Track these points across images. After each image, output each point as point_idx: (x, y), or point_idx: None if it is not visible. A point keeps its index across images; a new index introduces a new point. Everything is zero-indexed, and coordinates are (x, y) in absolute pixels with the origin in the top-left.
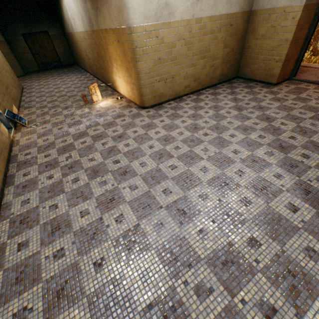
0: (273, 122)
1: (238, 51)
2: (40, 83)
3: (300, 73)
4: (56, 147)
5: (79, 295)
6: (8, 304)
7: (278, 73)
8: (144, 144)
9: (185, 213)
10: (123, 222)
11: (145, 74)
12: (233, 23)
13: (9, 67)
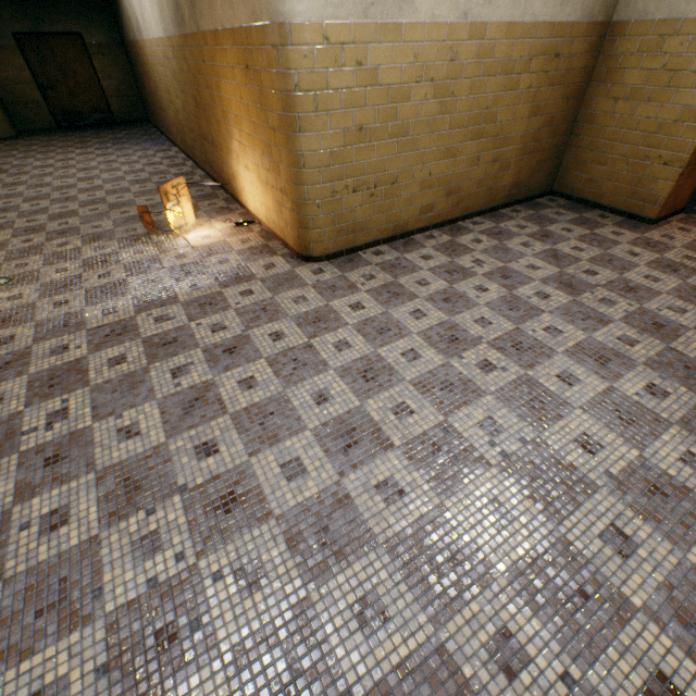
0: (677, 342)
1: (561, 127)
2: (46, 161)
3: None
4: (30, 370)
5: None
6: None
7: (667, 194)
8: (300, 386)
9: None
10: None
11: (317, 167)
12: (561, 49)
13: None
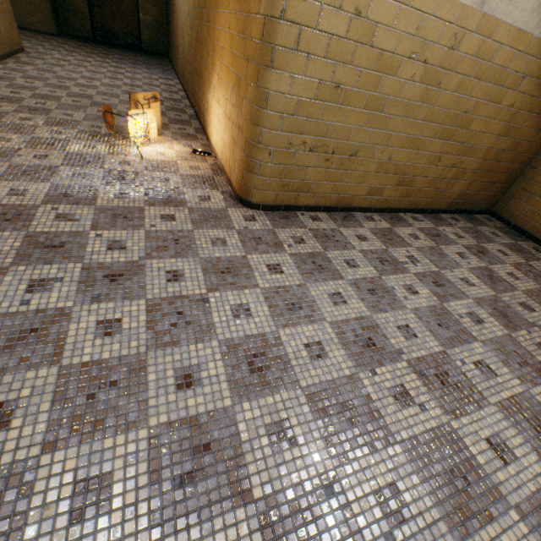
0: None
1: (523, 155)
2: (66, 57)
3: None
4: None
5: None
6: None
7: None
8: (169, 352)
9: None
10: None
11: (280, 111)
12: None
13: None
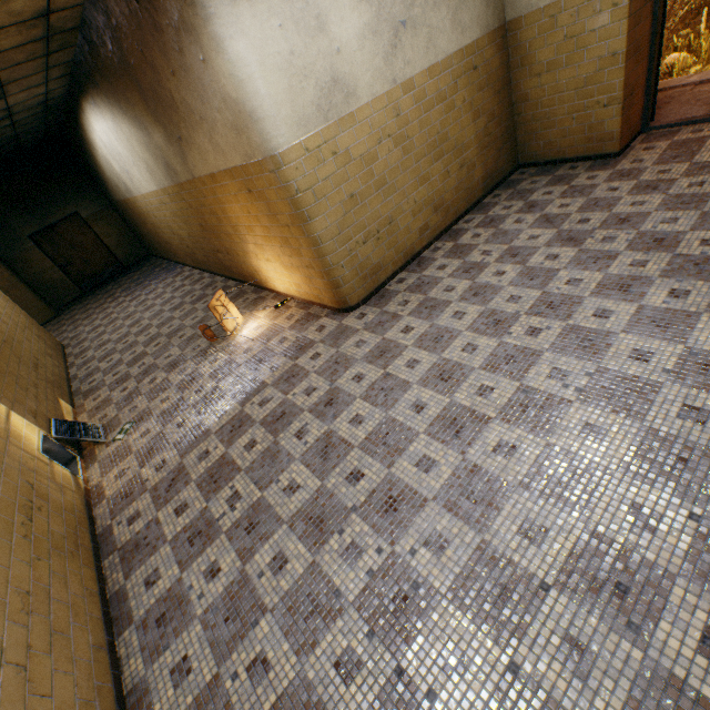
0: (680, 247)
1: (503, 115)
2: (94, 324)
3: (657, 109)
4: (192, 477)
5: None
6: None
7: (618, 128)
8: (397, 406)
9: (623, 589)
10: (468, 669)
11: (331, 239)
12: (476, 62)
13: (24, 315)
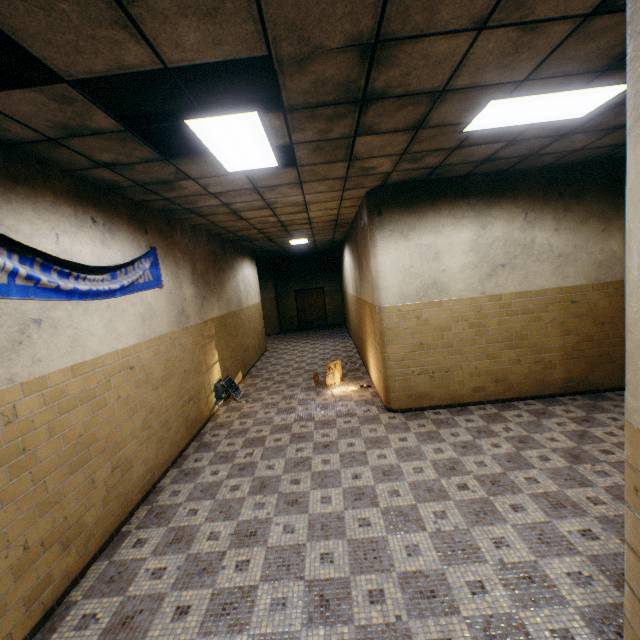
0: None
1: (605, 341)
2: (287, 346)
3: None
4: (246, 435)
5: (139, 636)
6: (89, 600)
7: None
8: (349, 468)
9: (327, 607)
10: (243, 572)
11: (394, 361)
12: (576, 298)
13: (262, 326)
